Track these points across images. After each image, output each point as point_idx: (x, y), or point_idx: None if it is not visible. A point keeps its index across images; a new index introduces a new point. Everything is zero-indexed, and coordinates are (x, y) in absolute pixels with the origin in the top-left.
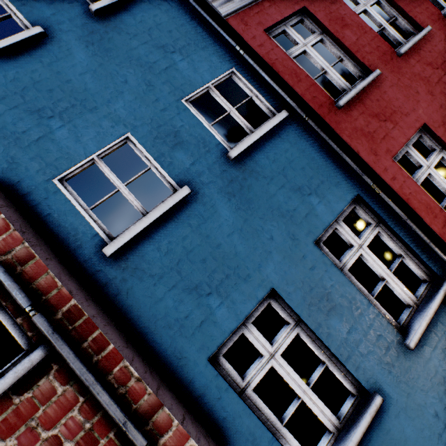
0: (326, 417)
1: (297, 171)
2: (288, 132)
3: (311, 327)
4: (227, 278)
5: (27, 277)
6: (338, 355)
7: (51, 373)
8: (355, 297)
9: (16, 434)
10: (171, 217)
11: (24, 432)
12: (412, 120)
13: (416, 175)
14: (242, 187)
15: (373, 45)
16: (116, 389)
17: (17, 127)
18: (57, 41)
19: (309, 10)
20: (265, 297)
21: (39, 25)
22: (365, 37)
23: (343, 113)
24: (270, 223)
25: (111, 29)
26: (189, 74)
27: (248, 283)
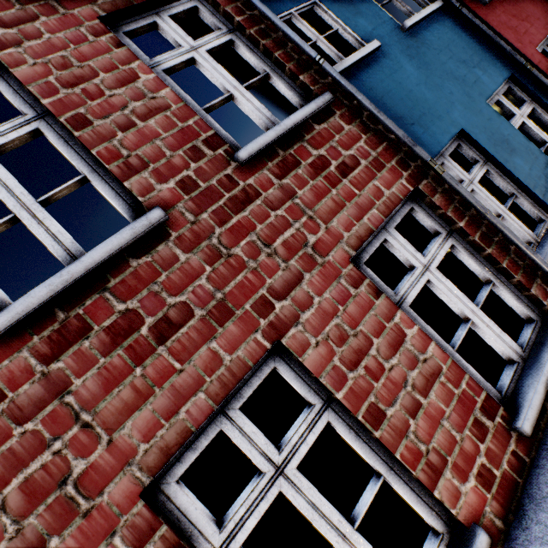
0: (525, 231)
1: (459, 49)
2: (444, 20)
3: (499, 161)
4: (424, 115)
5: (297, 52)
6: (526, 184)
7: (336, 116)
8: (529, 146)
9: (324, 148)
10: (367, 64)
11: (329, 148)
12: (544, 24)
13: None
14: (418, 53)
15: None
16: (387, 136)
17: None
18: None
19: None
20: (454, 140)
21: None
22: None
23: (487, 10)
24: (447, 82)
25: None
26: None
27: (441, 122)
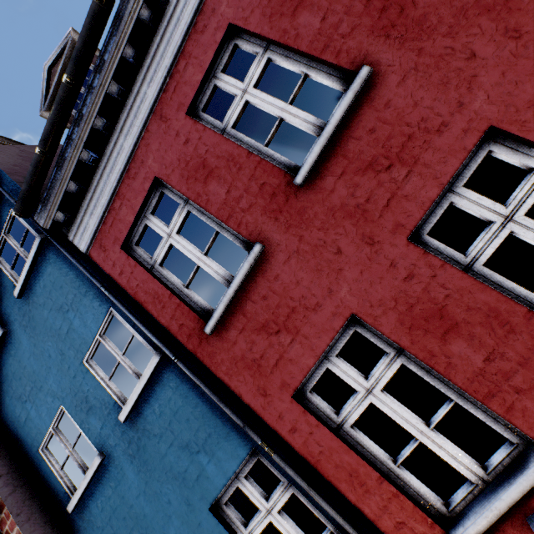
0: None
1: (183, 424)
2: (169, 374)
3: None
4: None
5: None
6: None
7: None
8: None
9: None
10: (99, 478)
11: None
12: (327, 315)
13: (344, 409)
14: (139, 447)
15: (253, 188)
16: None
17: (16, 412)
18: (13, 333)
19: (161, 179)
20: None
21: (3, 322)
22: (240, 178)
23: (217, 339)
24: (166, 486)
25: (31, 306)
26: (82, 330)
27: None
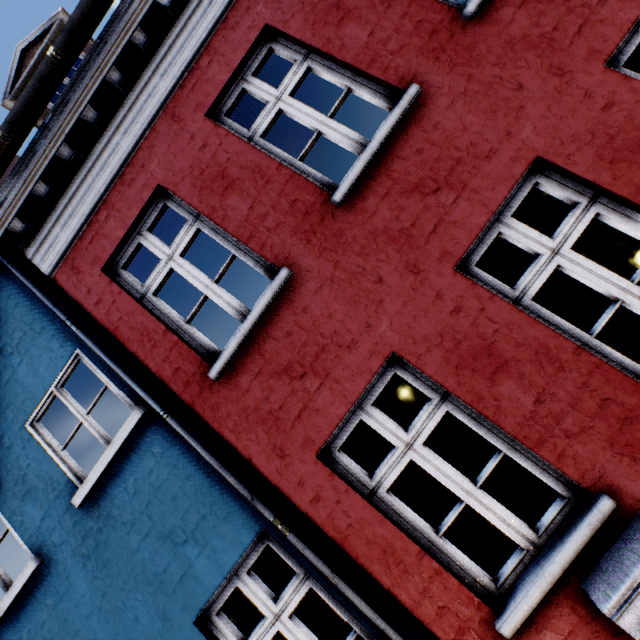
0: None
1: (167, 504)
2: (152, 436)
3: None
4: None
5: None
6: None
7: None
8: None
9: None
10: (29, 596)
11: None
12: (364, 354)
13: (379, 470)
14: (98, 543)
15: (282, 205)
16: None
17: None
18: None
19: (166, 188)
20: None
21: None
22: (267, 192)
23: (224, 386)
24: (134, 595)
25: None
26: (30, 381)
27: None
